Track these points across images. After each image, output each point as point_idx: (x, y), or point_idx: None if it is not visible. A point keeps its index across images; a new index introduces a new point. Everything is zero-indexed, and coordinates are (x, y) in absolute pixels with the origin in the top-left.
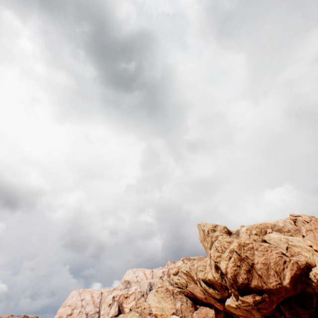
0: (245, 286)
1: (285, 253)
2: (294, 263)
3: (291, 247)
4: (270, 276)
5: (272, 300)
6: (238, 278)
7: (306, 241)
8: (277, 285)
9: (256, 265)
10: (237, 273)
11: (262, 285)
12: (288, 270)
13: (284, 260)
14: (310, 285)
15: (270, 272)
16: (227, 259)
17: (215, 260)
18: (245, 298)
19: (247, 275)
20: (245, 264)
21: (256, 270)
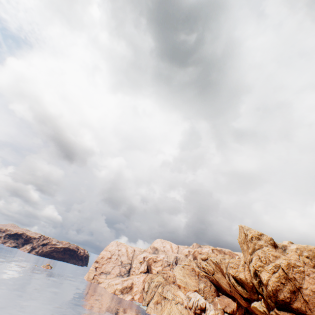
0: (285, 304)
1: None
2: None
3: None
4: None
5: None
6: (279, 294)
7: None
8: None
9: (304, 290)
10: (279, 289)
11: (305, 310)
12: None
13: None
14: None
15: None
16: (270, 272)
17: (256, 268)
18: (281, 314)
19: (290, 295)
20: (290, 284)
21: (302, 294)
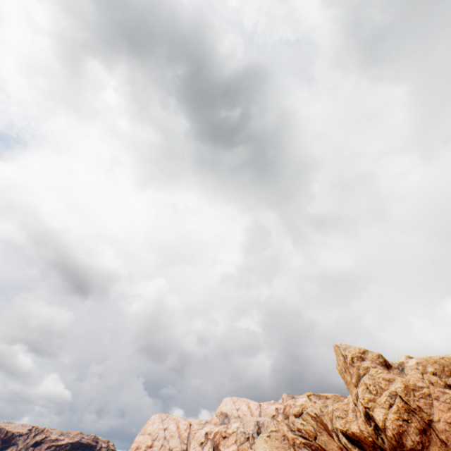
0: None
1: None
2: None
3: None
4: None
5: None
6: (405, 440)
7: None
8: None
9: (436, 423)
10: (403, 431)
11: None
12: None
13: None
14: None
15: None
16: (385, 406)
17: (365, 405)
18: None
19: (420, 437)
20: (416, 419)
21: (437, 432)
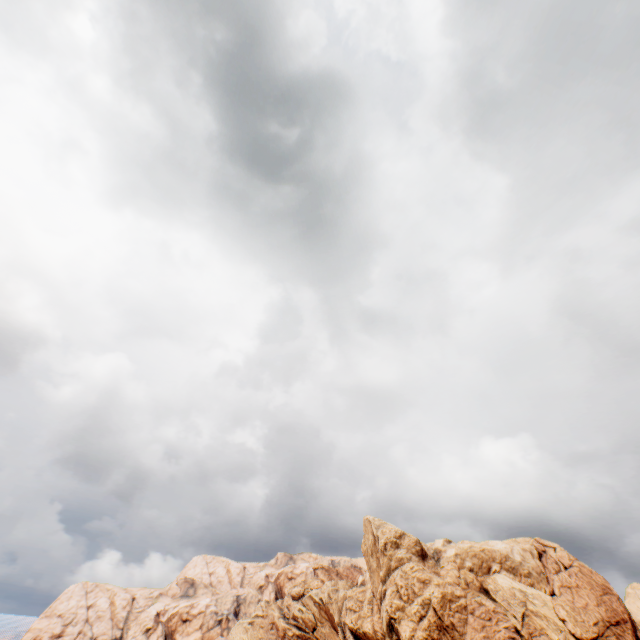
0: None
1: (521, 629)
2: None
3: (530, 616)
4: None
5: None
6: None
7: (558, 609)
8: None
9: None
10: None
11: None
12: None
13: None
14: None
15: None
16: (415, 618)
17: (392, 614)
18: None
19: None
20: (447, 639)
21: None
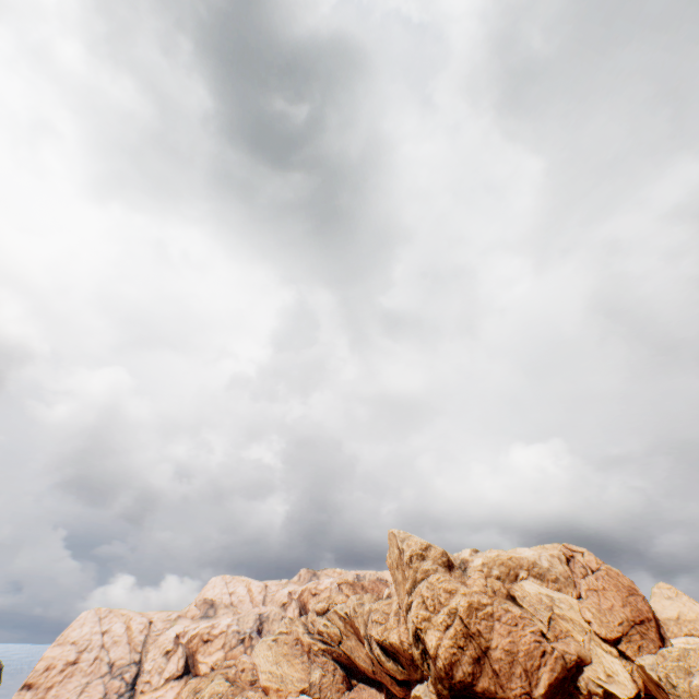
0: (465, 687)
1: (547, 632)
2: (559, 657)
3: (557, 619)
4: (513, 677)
5: None
6: (456, 671)
7: (584, 611)
8: (522, 695)
9: (493, 651)
10: (456, 661)
11: (496, 690)
12: (547, 669)
13: (543, 650)
14: (575, 698)
15: (514, 669)
16: (441, 627)
17: (418, 625)
18: None
19: (473, 667)
20: (473, 646)
21: (491, 661)
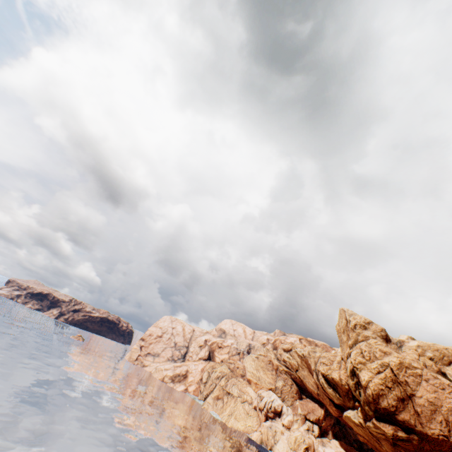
0: (388, 414)
1: None
2: None
3: None
4: (433, 420)
5: (421, 446)
6: (382, 401)
7: None
8: (439, 435)
9: (417, 398)
10: (383, 394)
11: (415, 424)
12: None
13: None
14: None
15: (435, 416)
16: (373, 371)
17: (354, 365)
18: (381, 425)
19: (396, 403)
20: (399, 389)
21: (414, 404)
